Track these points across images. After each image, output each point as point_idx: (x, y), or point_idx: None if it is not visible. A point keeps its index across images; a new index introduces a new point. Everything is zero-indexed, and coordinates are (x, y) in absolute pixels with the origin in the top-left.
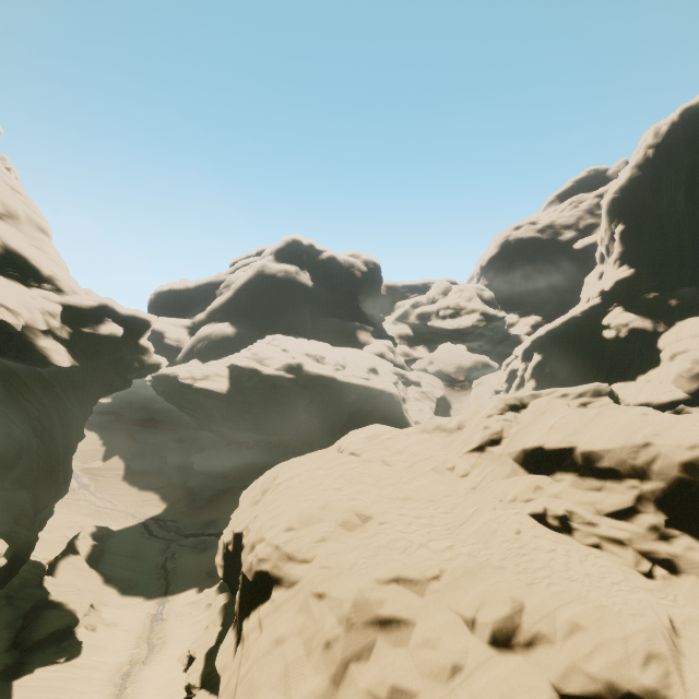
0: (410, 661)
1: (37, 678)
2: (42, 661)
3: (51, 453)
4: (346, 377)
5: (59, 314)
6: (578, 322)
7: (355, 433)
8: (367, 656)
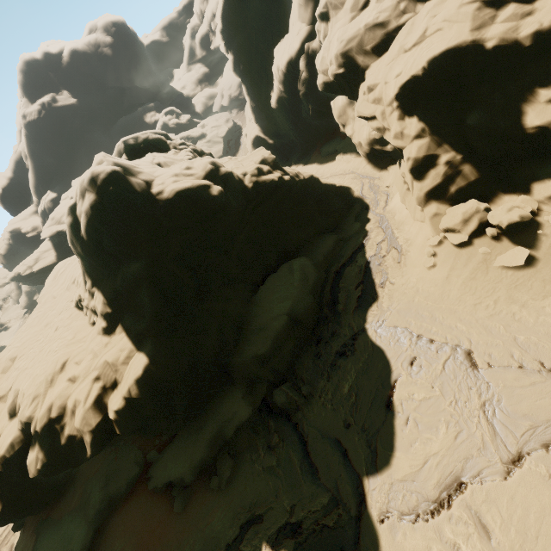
0: None
1: None
2: None
3: None
4: None
5: None
6: None
7: (47, 281)
8: None
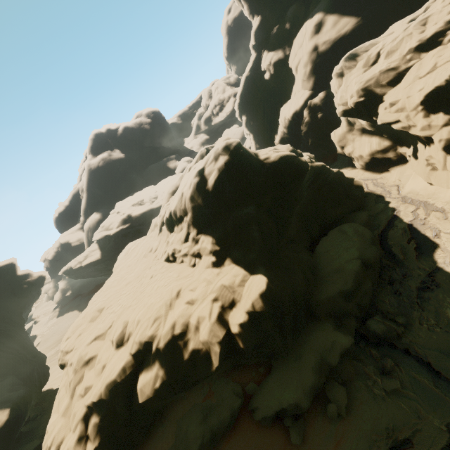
0: (93, 373)
1: None
2: None
3: (14, 353)
4: (158, 203)
5: None
6: (250, 79)
7: (119, 256)
8: (82, 380)
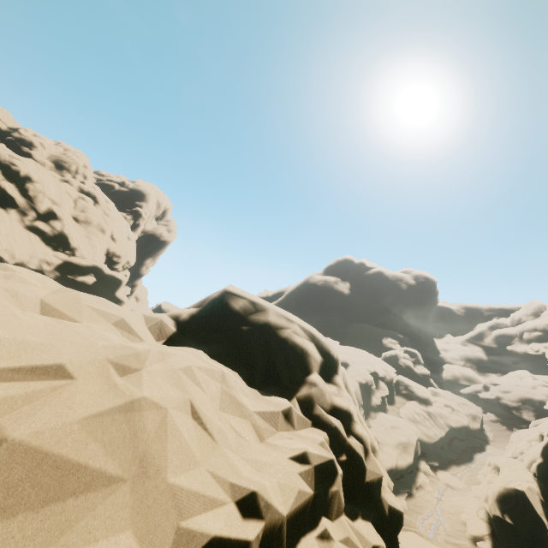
0: None
1: None
2: None
3: None
4: None
5: (57, 264)
6: None
7: None
8: None
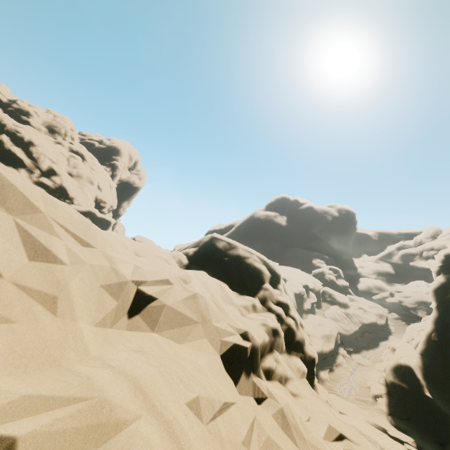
0: None
1: None
2: None
3: None
4: None
5: None
6: None
7: None
8: None
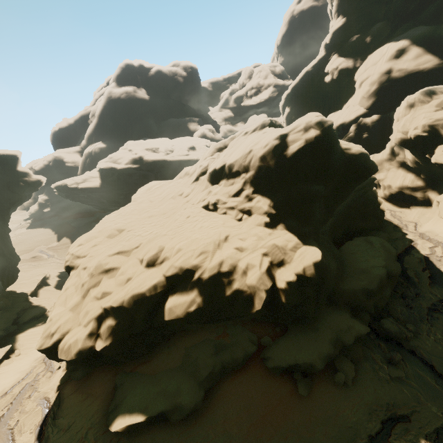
0: (113, 282)
1: (28, 332)
2: (30, 327)
3: None
4: (173, 157)
5: None
6: (310, 75)
7: (139, 189)
8: (98, 285)
